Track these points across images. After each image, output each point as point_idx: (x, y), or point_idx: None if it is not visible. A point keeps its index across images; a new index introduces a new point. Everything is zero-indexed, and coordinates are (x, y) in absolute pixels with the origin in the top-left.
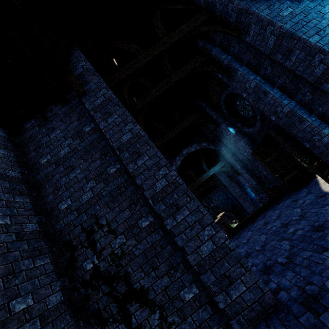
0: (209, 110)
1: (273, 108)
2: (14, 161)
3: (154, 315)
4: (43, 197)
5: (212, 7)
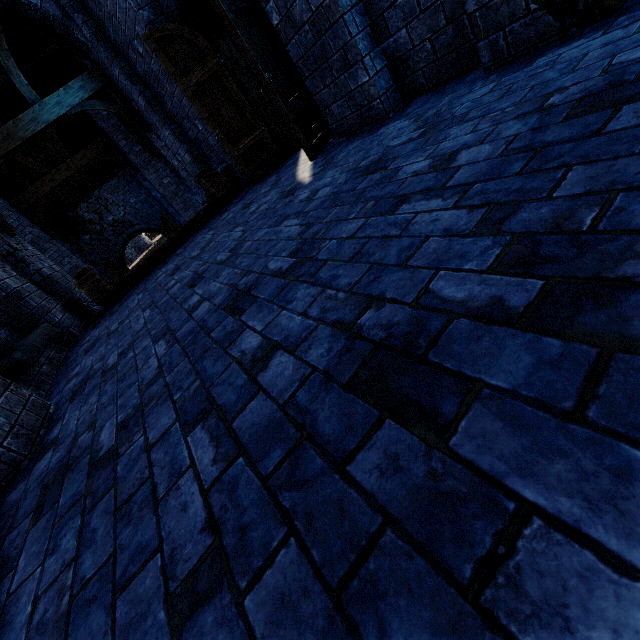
0: None
1: None
2: None
3: None
4: None
5: None
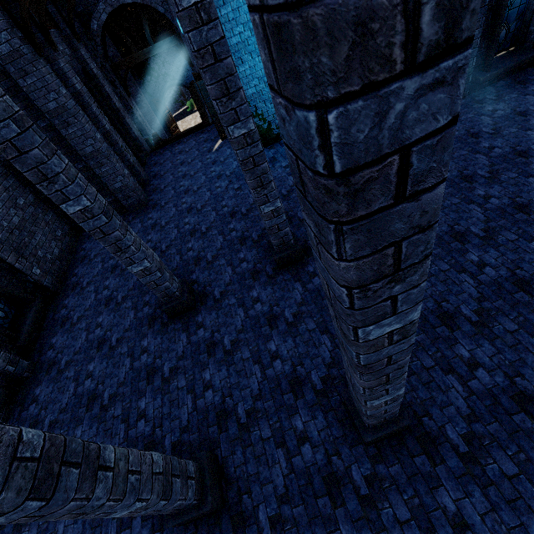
0: None
1: None
2: None
3: None
4: None
5: None
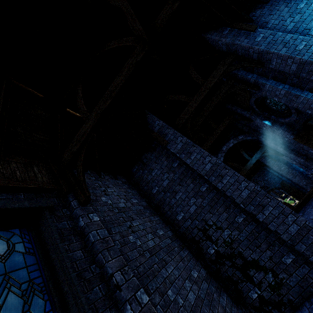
0: (240, 111)
1: (307, 105)
2: (139, 196)
3: (268, 275)
4: (164, 214)
5: (234, 51)
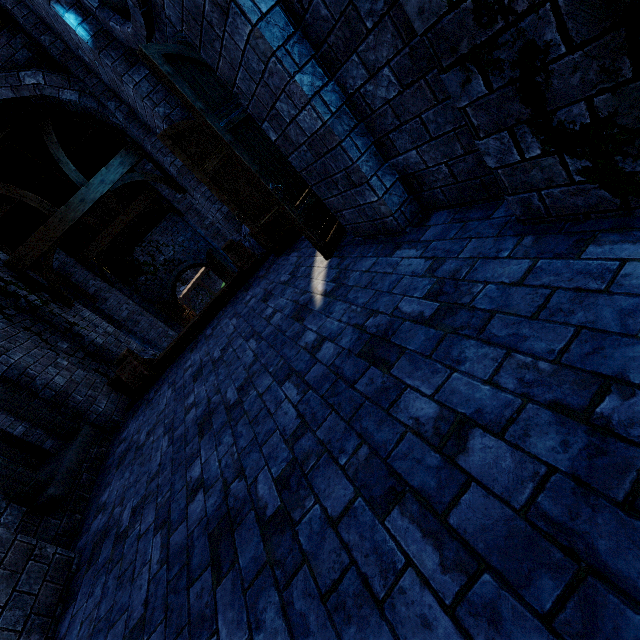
0: None
1: None
2: None
3: None
4: None
5: None
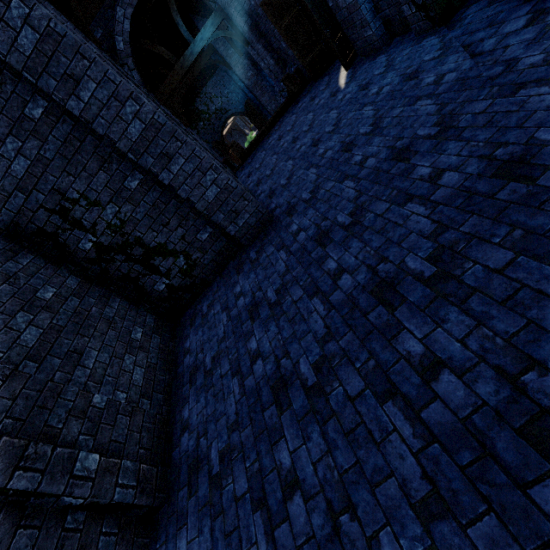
0: None
1: None
2: None
3: (179, 259)
4: None
5: None
